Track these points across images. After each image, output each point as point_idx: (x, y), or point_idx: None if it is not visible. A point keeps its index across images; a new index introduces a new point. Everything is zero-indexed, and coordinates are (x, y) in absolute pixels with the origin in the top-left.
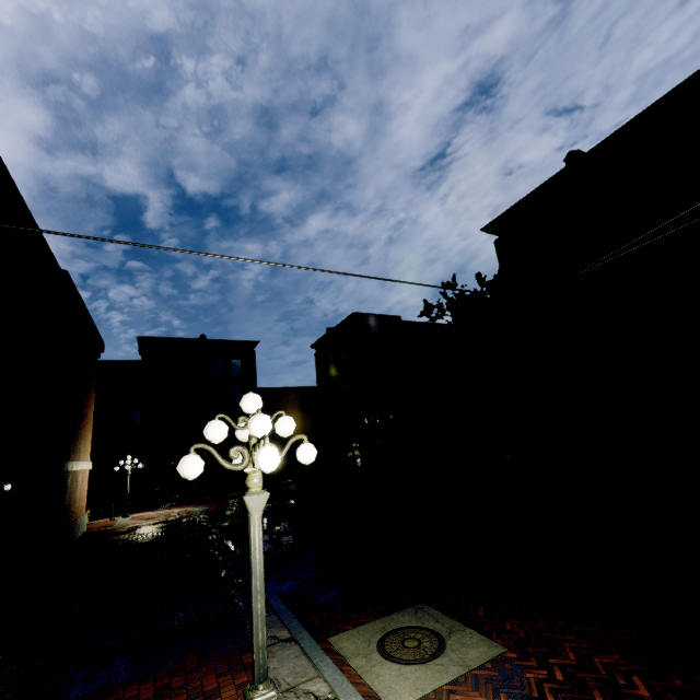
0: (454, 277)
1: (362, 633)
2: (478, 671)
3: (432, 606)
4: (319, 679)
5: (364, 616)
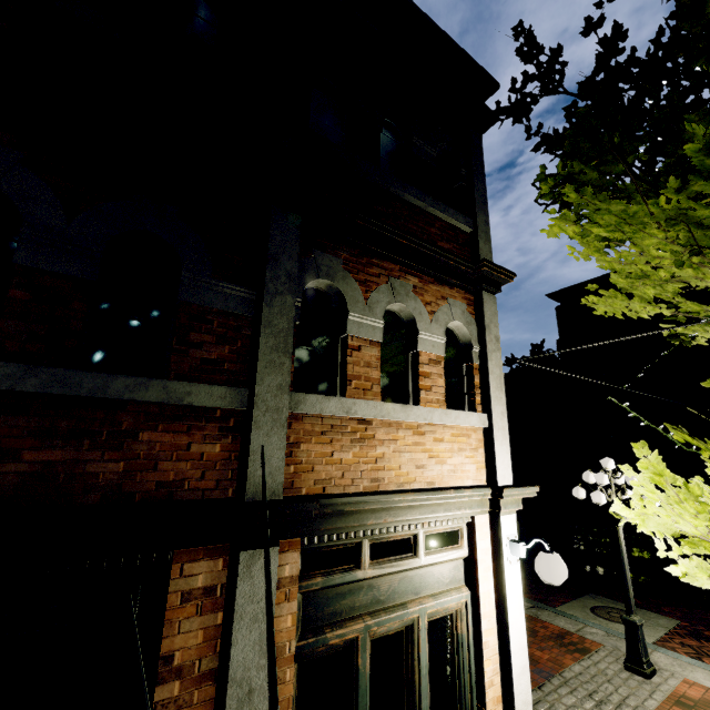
0: (543, 341)
1: (574, 607)
2: (674, 630)
3: (600, 596)
4: (590, 627)
5: (559, 598)
